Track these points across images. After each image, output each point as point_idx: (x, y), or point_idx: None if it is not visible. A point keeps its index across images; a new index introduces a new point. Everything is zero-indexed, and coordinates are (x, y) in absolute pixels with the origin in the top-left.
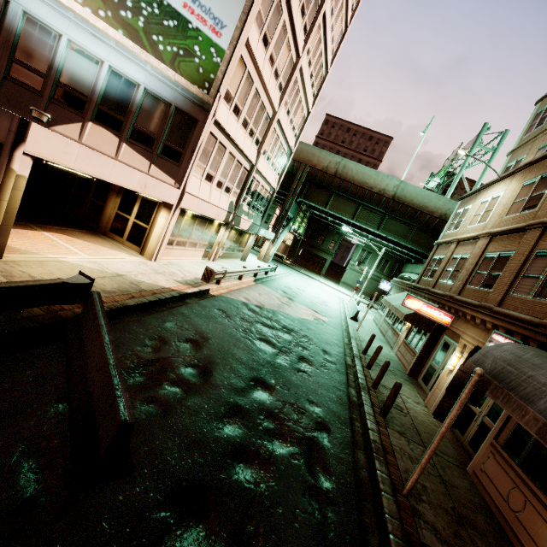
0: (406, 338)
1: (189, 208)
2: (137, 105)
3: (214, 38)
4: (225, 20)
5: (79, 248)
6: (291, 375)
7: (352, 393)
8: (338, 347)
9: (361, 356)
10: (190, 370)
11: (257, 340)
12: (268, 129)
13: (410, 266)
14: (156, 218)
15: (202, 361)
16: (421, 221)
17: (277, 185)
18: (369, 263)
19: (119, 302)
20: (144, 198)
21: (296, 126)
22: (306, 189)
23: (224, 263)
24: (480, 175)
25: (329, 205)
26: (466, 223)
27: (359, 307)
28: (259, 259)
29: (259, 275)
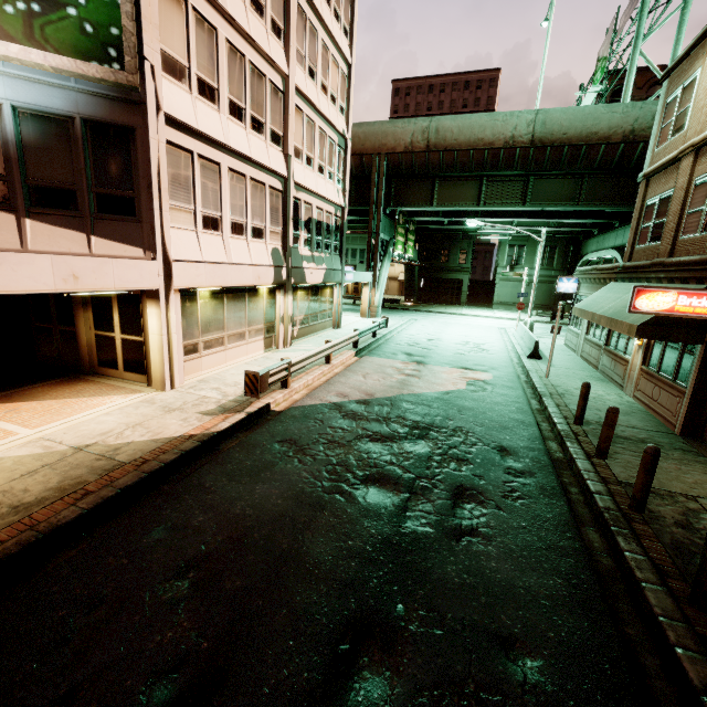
0: (644, 363)
1: (194, 284)
2: (14, 144)
3: None
4: None
5: (24, 419)
6: (444, 560)
7: (594, 544)
8: (526, 427)
9: (576, 431)
10: (164, 689)
11: (360, 486)
12: (286, 110)
13: (593, 241)
14: (146, 321)
15: (212, 629)
16: (593, 161)
17: (343, 199)
18: (527, 262)
19: (38, 528)
20: (120, 296)
21: (336, 95)
22: (393, 190)
23: (304, 344)
24: (675, 38)
25: (435, 199)
26: (701, 107)
27: (534, 331)
28: (363, 316)
29: (363, 342)
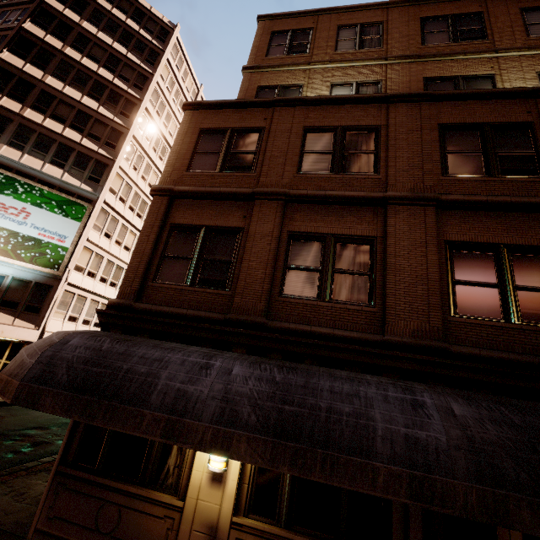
0: None
1: None
2: (6, 287)
3: (61, 244)
4: (67, 235)
5: None
6: None
7: None
8: None
9: None
10: None
11: None
12: None
13: None
14: None
15: None
16: None
17: None
18: None
19: None
20: (15, 343)
21: None
22: None
23: None
24: None
25: None
26: None
27: None
28: None
29: None
